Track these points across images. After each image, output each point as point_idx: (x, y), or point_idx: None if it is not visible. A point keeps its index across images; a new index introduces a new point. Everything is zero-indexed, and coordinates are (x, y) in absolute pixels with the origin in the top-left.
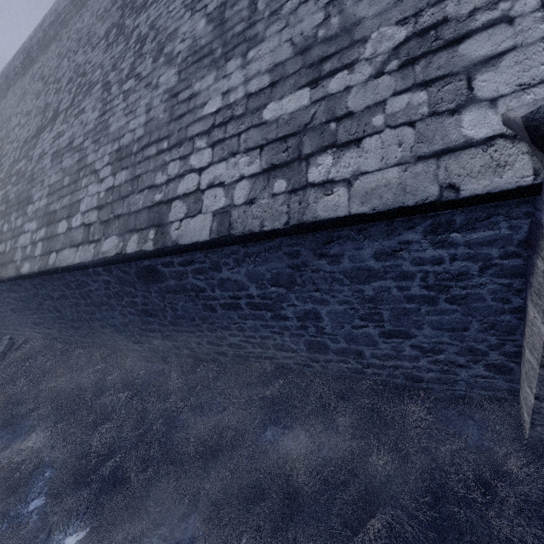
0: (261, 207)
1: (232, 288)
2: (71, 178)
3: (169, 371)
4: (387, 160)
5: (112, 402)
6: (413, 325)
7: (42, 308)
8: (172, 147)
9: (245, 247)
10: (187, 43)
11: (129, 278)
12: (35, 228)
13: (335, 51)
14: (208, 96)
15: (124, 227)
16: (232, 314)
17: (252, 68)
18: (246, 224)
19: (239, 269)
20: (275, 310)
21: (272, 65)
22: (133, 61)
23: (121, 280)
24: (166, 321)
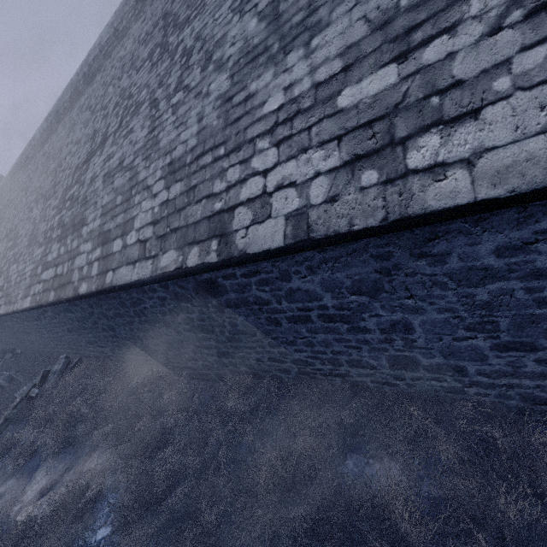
0: (347, 204)
1: (302, 299)
2: (124, 197)
3: (226, 390)
4: (524, 128)
5: (170, 423)
6: (542, 335)
7: (96, 327)
8: (230, 152)
9: (321, 252)
10: (238, 46)
11: (186, 293)
12: (90, 248)
13: (426, 17)
14: (267, 94)
15: (182, 240)
16: (300, 328)
17: (318, 56)
18: (330, 225)
19: (312, 278)
20: (353, 322)
21: (343, 48)
22: (180, 75)
23: (178, 296)
24: (223, 337)
